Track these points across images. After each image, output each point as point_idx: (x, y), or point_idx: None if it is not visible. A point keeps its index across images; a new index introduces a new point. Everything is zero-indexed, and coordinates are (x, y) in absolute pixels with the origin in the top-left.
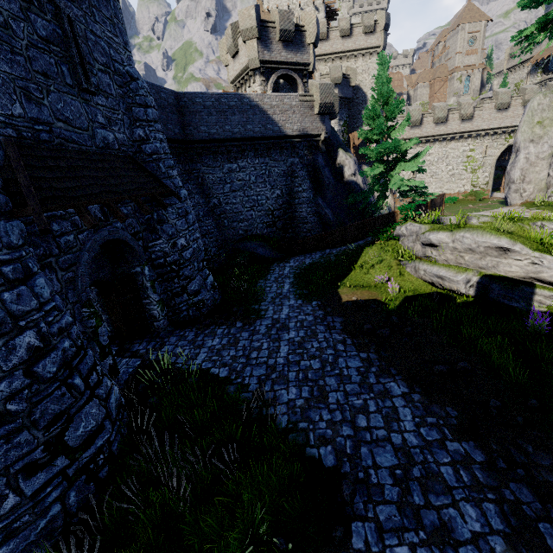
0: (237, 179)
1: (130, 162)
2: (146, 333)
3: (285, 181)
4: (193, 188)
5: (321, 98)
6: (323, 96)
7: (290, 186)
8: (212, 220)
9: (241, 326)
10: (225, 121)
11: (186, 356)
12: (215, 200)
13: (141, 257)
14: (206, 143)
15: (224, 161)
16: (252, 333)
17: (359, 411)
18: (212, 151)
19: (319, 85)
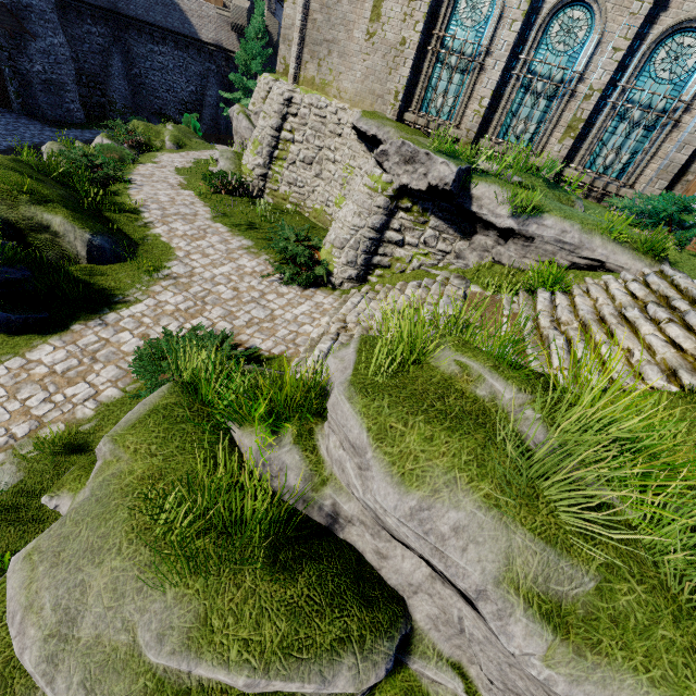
0: (157, 61)
1: (1, 6)
2: (9, 107)
3: (201, 81)
4: (116, 52)
5: (233, 17)
6: (235, 16)
7: (205, 88)
8: (126, 84)
9: (46, 125)
10: (147, 7)
11: (5, 118)
12: (137, 71)
13: (4, 61)
14: (131, 19)
15: (148, 41)
16: (42, 127)
17: (4, 138)
18: (137, 28)
19: (232, 5)
